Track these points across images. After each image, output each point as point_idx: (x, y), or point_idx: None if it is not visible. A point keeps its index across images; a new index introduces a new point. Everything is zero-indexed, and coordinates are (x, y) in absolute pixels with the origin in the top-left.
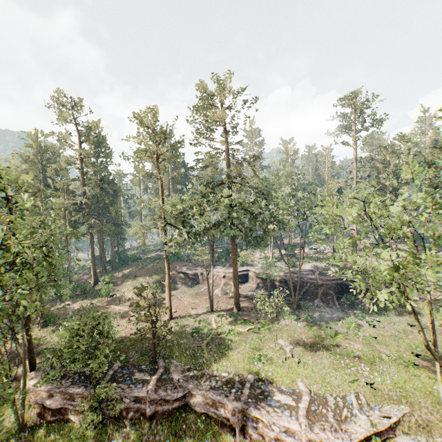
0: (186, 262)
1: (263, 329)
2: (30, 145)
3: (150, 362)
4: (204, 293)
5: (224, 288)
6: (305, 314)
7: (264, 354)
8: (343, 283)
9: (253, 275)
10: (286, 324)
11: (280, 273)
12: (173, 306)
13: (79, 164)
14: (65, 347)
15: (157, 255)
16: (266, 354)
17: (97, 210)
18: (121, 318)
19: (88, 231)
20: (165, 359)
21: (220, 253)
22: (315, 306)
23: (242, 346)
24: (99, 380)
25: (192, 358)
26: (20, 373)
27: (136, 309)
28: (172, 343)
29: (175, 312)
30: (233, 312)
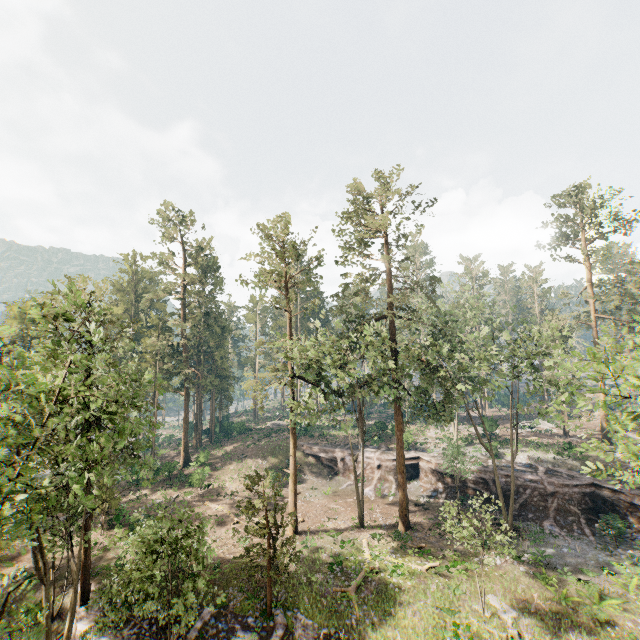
0: (319, 439)
1: (456, 571)
2: (124, 270)
3: (262, 613)
4: (346, 493)
5: (378, 486)
6: (530, 548)
7: (464, 623)
8: (595, 493)
9: (426, 468)
10: (498, 565)
11: (475, 467)
12: (297, 511)
13: (180, 293)
14: (135, 567)
15: (275, 425)
16: (467, 624)
17: (198, 356)
18: (218, 525)
19: (182, 384)
20: (286, 609)
21: (370, 426)
22: (547, 534)
23: (419, 600)
24: (179, 637)
25: (332, 613)
26: (65, 606)
27: (246, 512)
28: (297, 579)
29: (302, 522)
30: (398, 531)
